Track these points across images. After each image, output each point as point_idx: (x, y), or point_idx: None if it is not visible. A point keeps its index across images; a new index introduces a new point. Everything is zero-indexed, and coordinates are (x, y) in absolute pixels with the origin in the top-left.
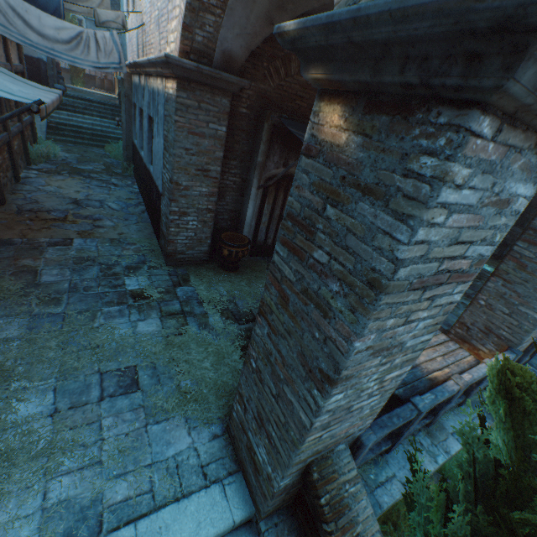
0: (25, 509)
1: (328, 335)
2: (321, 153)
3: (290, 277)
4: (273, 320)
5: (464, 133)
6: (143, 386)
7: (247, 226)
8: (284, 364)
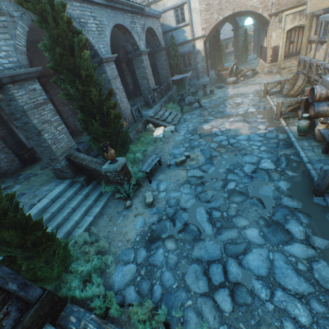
0: None
1: (32, 126)
2: (1, 100)
3: (21, 125)
4: (30, 137)
5: (9, 88)
6: (27, 192)
7: (28, 144)
8: (38, 141)
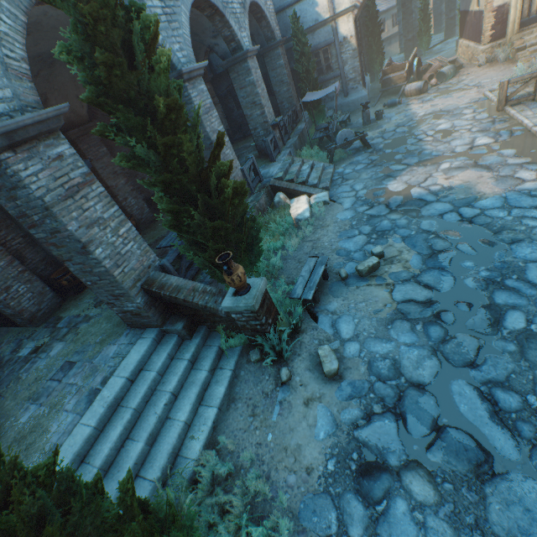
0: (62, 419)
1: (67, 236)
2: None
3: (45, 235)
4: (66, 257)
5: (4, 161)
6: (78, 360)
7: None
8: (84, 264)
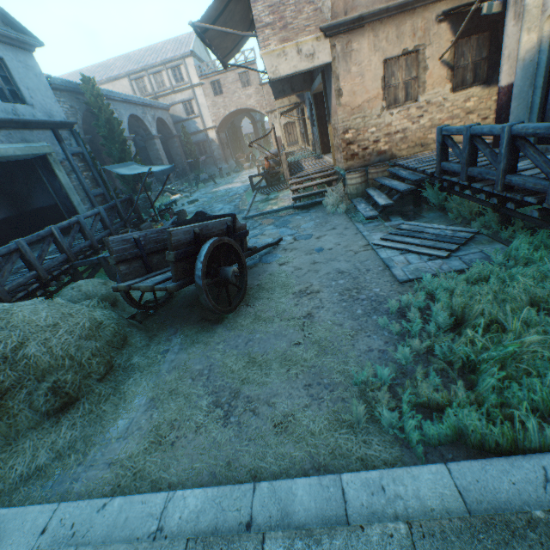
0: None
1: None
2: None
3: None
4: None
5: None
6: None
7: None
8: None
